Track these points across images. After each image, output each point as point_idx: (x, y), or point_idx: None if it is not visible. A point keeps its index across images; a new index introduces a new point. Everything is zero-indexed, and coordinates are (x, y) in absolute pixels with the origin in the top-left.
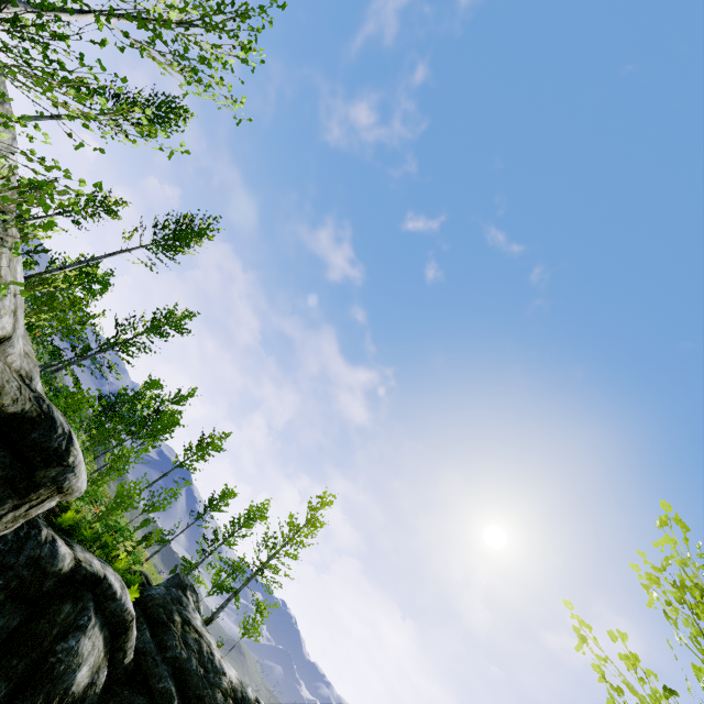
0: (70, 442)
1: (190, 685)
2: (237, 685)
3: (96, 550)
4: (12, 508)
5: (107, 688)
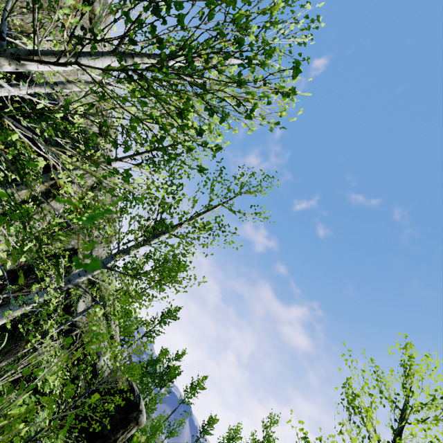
0: (140, 398)
1: None
2: None
3: None
4: (122, 433)
5: None
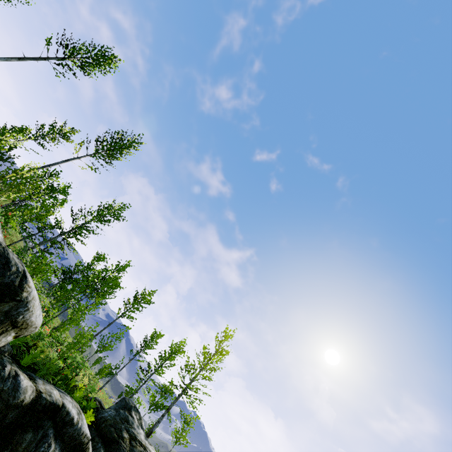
0: (24, 280)
1: None
2: None
3: (57, 382)
4: None
5: None
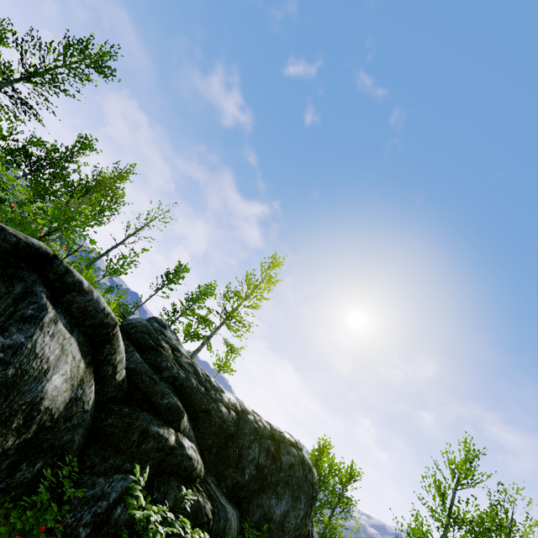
0: None
1: (195, 401)
2: (234, 401)
3: None
4: None
5: (100, 407)
